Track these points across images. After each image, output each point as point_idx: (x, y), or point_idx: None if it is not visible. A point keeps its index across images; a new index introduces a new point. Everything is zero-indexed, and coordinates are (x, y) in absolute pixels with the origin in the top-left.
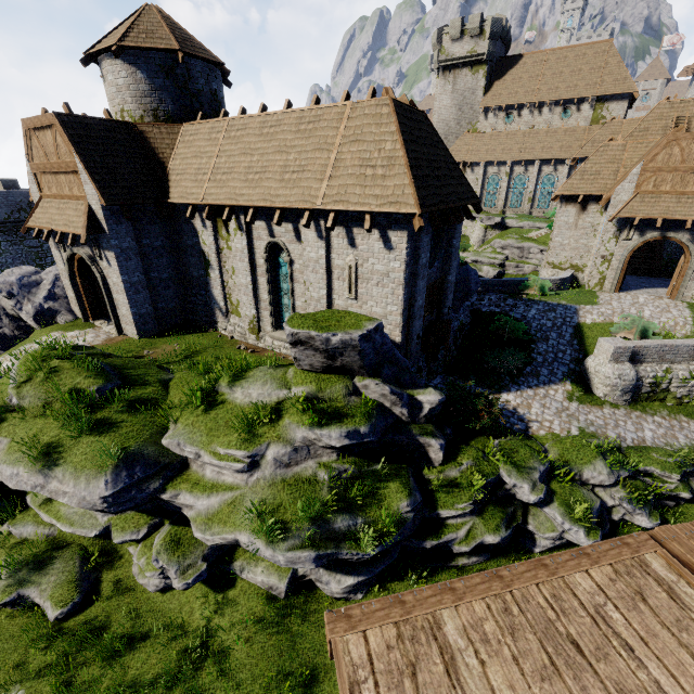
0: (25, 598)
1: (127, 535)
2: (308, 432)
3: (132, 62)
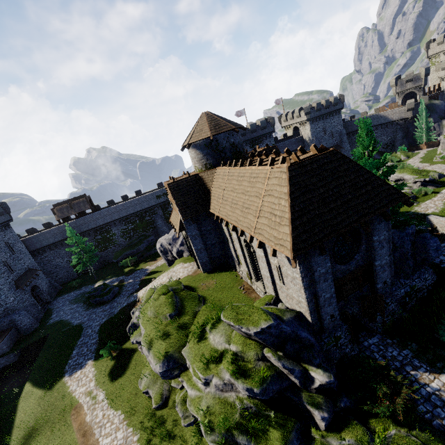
0: (148, 393)
1: (175, 384)
2: (230, 377)
3: (195, 147)
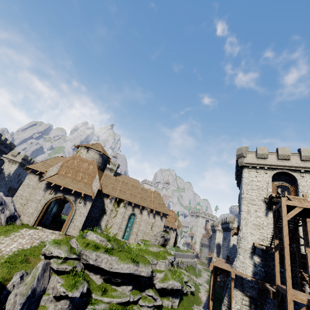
0: None
1: (138, 296)
2: (169, 257)
3: (101, 155)
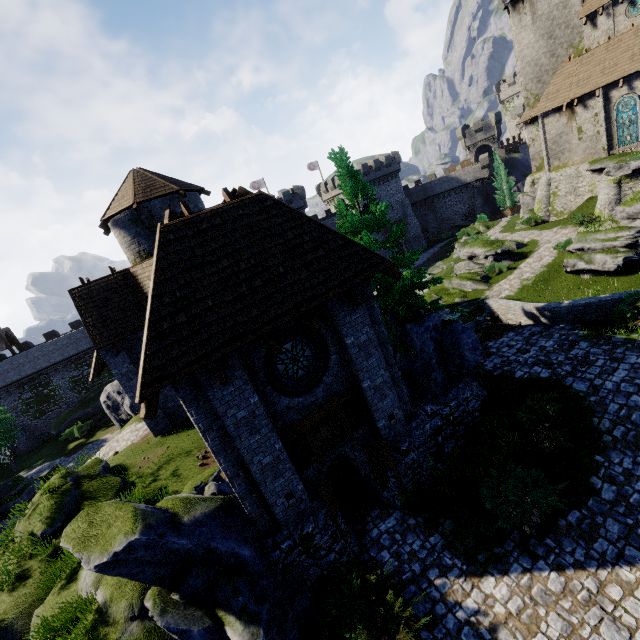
0: None
1: None
2: None
3: (117, 225)
